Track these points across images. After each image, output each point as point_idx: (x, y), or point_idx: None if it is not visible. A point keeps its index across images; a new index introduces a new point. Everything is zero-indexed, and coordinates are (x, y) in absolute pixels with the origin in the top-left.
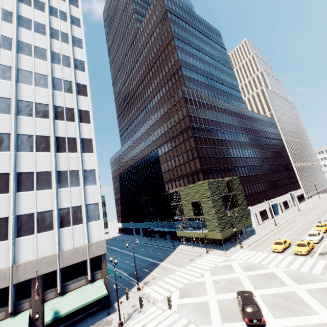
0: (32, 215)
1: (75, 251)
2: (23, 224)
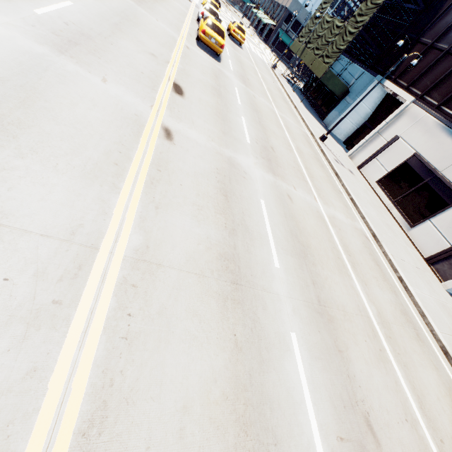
0: None
1: None
2: None
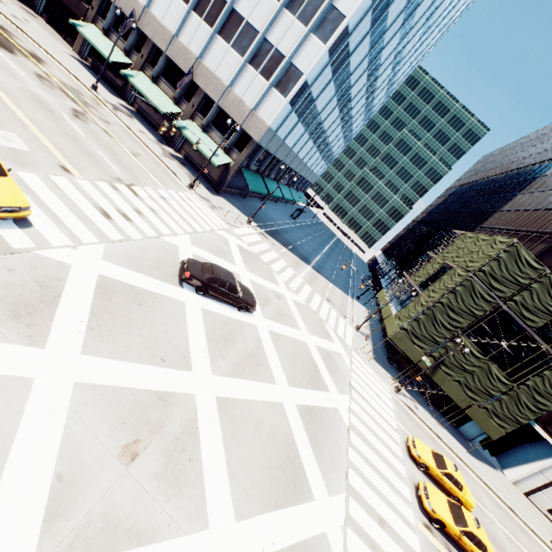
0: (242, 21)
1: (239, 103)
2: (230, 24)
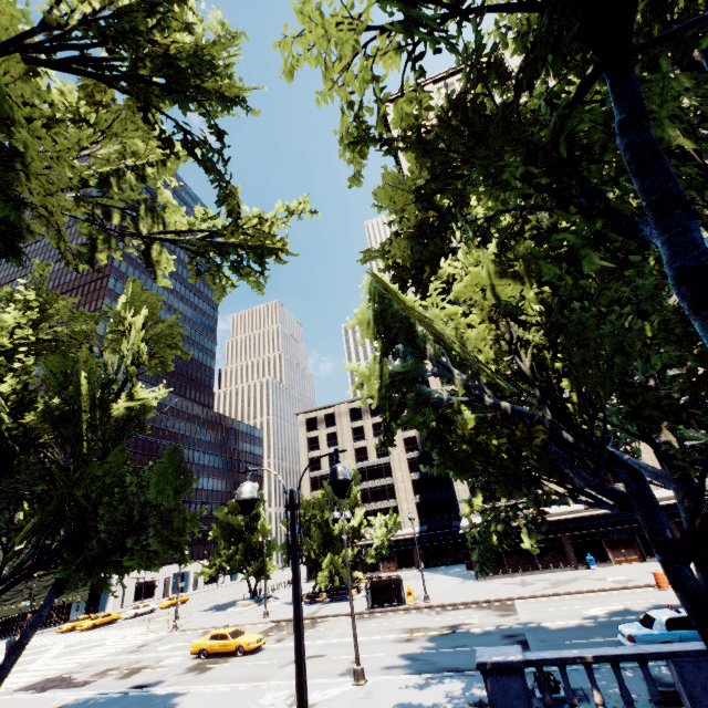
0: None
1: None
2: None
